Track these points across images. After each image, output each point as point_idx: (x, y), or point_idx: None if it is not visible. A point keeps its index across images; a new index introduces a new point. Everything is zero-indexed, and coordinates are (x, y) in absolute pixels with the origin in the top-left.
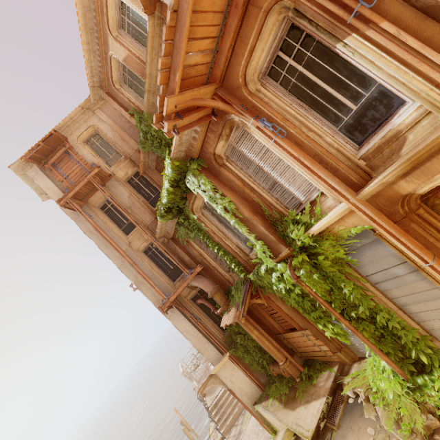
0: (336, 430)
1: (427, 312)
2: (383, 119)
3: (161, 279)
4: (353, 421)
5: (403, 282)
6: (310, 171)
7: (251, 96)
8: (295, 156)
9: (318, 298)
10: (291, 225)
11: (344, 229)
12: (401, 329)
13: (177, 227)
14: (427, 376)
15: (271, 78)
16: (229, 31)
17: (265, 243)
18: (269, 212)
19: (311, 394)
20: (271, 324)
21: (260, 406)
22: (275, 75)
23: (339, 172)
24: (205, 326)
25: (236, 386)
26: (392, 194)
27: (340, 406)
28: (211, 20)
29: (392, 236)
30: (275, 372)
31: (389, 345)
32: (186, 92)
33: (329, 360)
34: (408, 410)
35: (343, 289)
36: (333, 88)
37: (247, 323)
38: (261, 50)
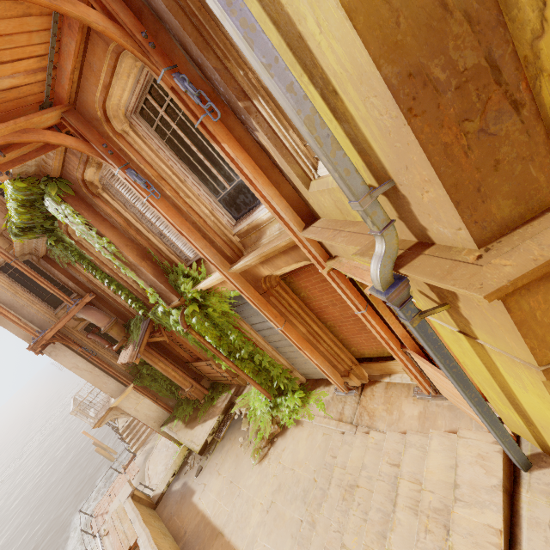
0: (220, 441)
1: (290, 353)
2: (252, 206)
3: (34, 307)
4: (233, 433)
5: (275, 332)
6: (187, 240)
7: (116, 137)
8: (171, 222)
9: (207, 345)
10: (181, 277)
11: (226, 290)
12: (271, 366)
13: (49, 246)
14: (284, 397)
15: (144, 119)
16: (68, 52)
17: (157, 290)
18: (160, 260)
19: (209, 414)
20: (180, 353)
21: (165, 428)
22: (148, 118)
23: (216, 244)
24: (104, 359)
25: (142, 414)
26: (256, 274)
27: (228, 422)
28: (26, 40)
29: (257, 306)
30: (184, 396)
31: (263, 377)
32: (2, 126)
33: (230, 383)
34: (266, 423)
35: (230, 336)
36: (209, 160)
37: (151, 357)
38: (121, 88)
